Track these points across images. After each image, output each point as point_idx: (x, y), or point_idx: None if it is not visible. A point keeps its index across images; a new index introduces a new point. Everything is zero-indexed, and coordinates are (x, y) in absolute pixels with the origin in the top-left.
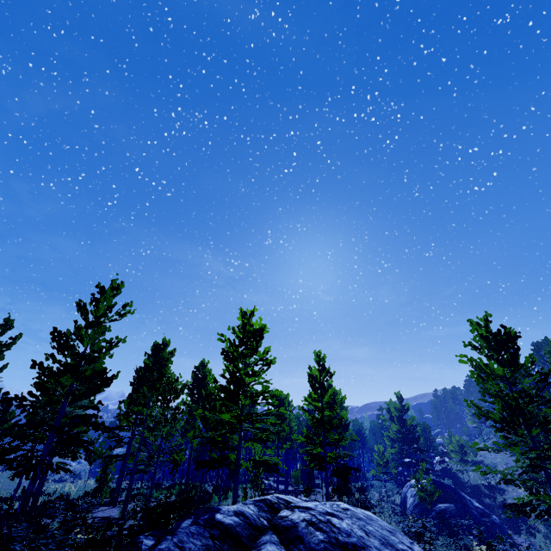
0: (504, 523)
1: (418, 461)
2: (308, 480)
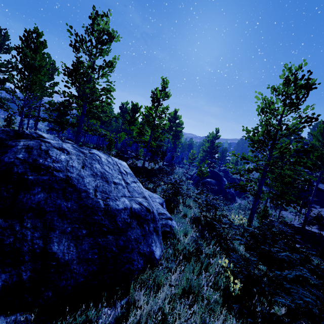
0: (236, 193)
1: (211, 162)
2: (153, 157)
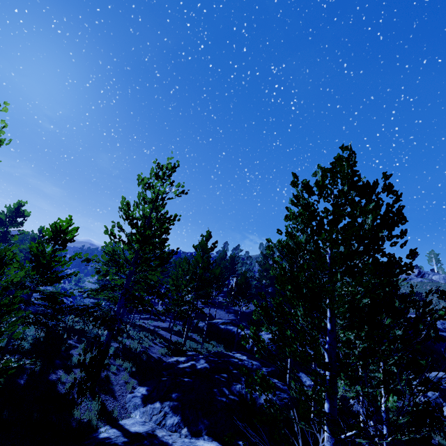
0: None
1: None
2: None
